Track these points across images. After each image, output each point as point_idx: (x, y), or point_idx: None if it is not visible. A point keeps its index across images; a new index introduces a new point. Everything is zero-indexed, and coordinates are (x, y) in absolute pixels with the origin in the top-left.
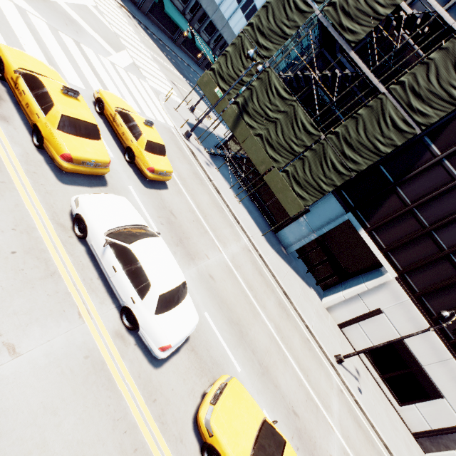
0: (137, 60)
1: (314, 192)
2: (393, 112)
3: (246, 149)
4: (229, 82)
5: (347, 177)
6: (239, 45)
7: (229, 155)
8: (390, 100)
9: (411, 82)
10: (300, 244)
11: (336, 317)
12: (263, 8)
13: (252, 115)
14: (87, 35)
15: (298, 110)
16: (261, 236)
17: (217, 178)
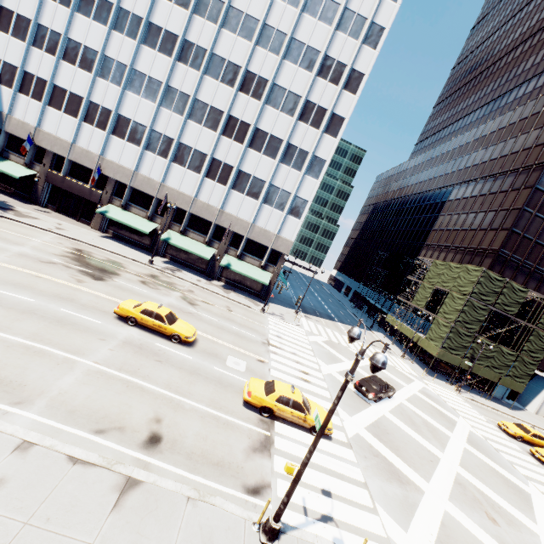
0: (395, 365)
1: (526, 377)
2: (543, 333)
3: (483, 375)
4: (457, 349)
5: (537, 364)
6: (455, 331)
7: (473, 382)
8: (539, 329)
9: (543, 321)
10: (507, 392)
11: (541, 414)
12: (462, 312)
13: (478, 359)
14: (428, 393)
15: (501, 347)
16: (510, 410)
17: (480, 400)
